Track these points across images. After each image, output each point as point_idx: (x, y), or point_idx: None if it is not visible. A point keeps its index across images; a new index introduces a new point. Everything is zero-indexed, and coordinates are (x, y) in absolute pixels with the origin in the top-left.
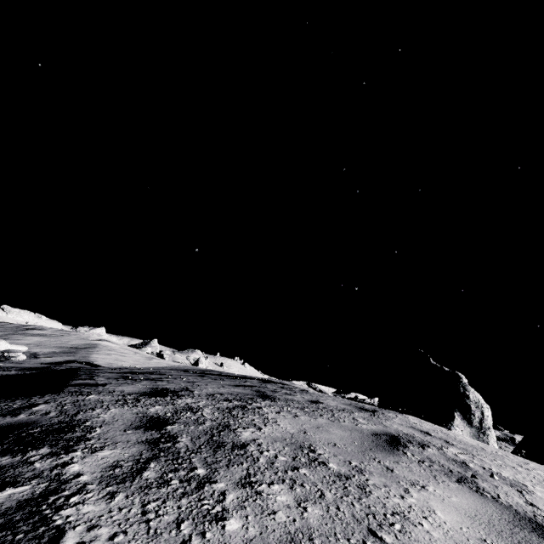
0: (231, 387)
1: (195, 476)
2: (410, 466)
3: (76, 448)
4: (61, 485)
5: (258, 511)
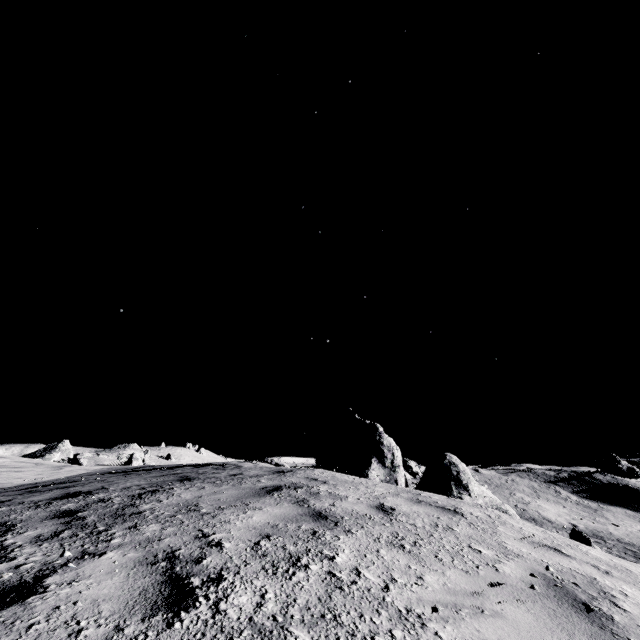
0: (155, 478)
1: (97, 530)
2: (266, 501)
3: (6, 534)
4: (5, 547)
5: (134, 534)
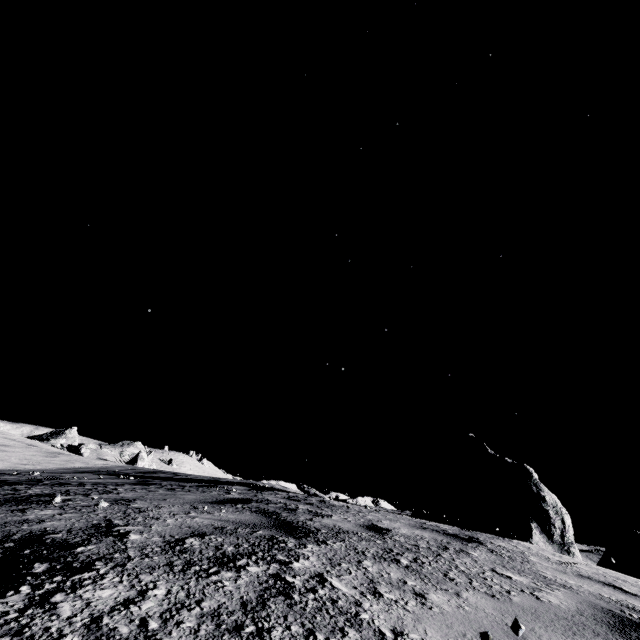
0: (211, 507)
1: None
2: None
3: None
4: None
5: None
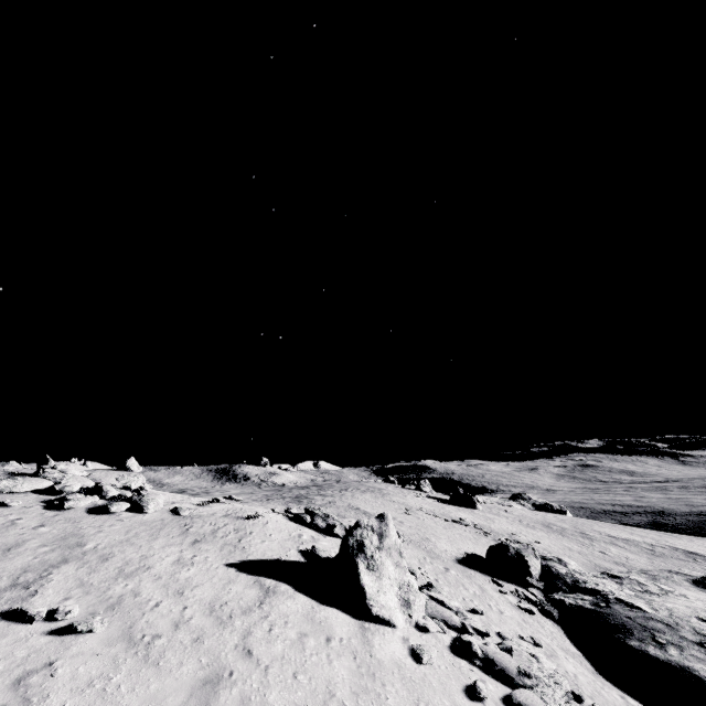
0: None
1: None
2: None
3: None
4: None
5: None
